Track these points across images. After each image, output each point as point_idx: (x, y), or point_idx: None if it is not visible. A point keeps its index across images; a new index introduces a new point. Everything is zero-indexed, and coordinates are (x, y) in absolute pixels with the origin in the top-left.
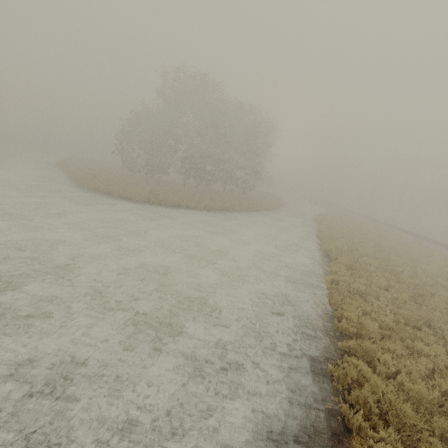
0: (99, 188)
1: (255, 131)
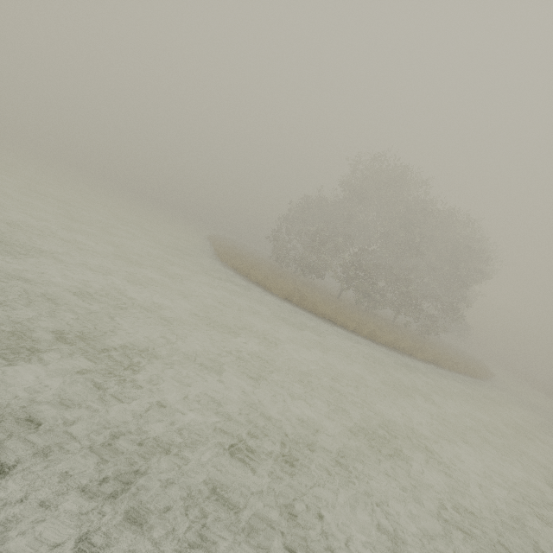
0: (238, 267)
1: (468, 250)
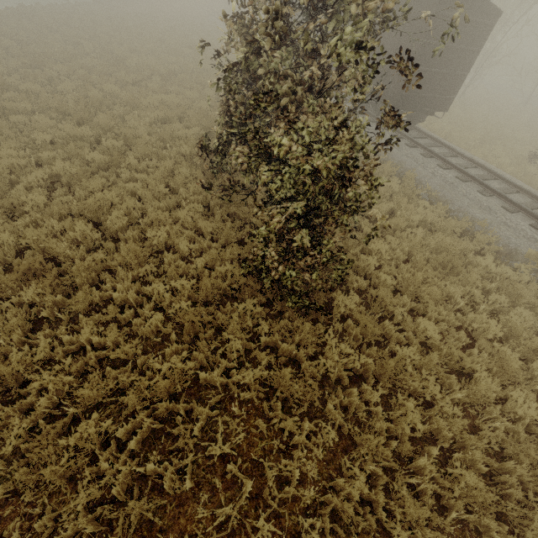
0: None
1: None
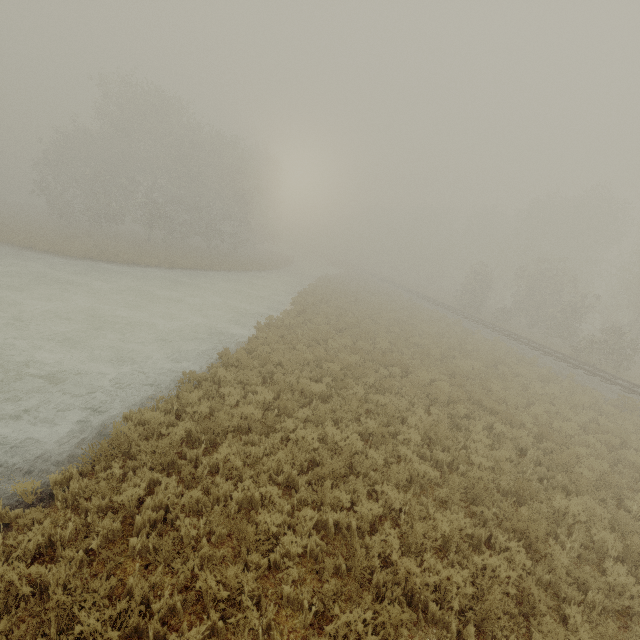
0: (14, 241)
1: (239, 172)
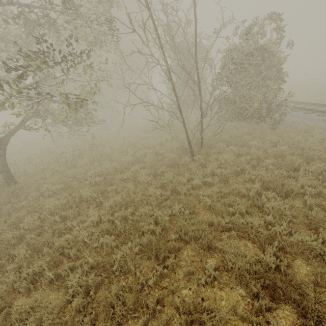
0: None
1: None
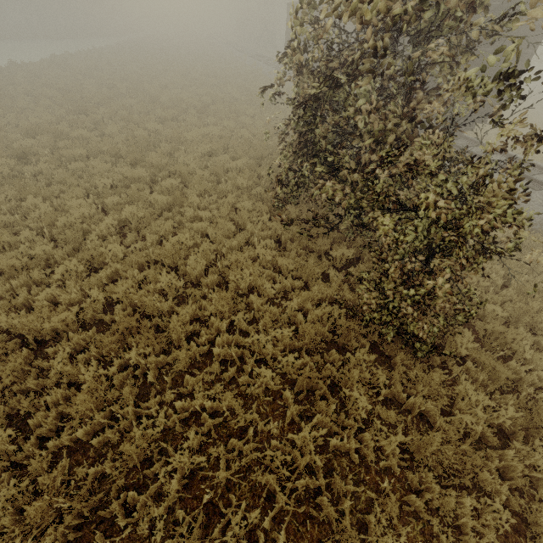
0: None
1: None
